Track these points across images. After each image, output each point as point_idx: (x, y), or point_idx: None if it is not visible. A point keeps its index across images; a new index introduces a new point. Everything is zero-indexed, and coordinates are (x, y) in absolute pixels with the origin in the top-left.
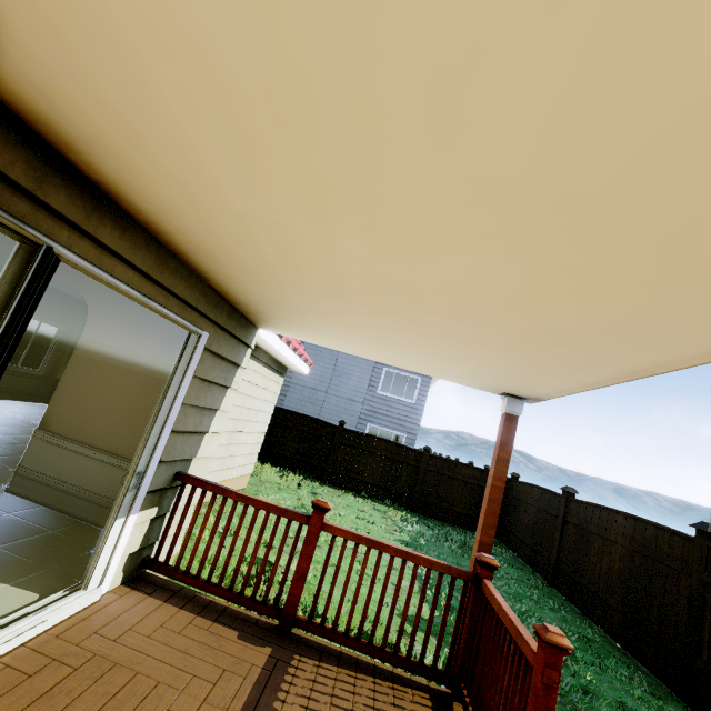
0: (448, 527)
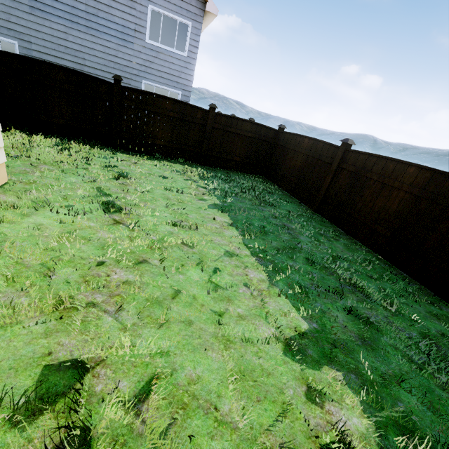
0: (235, 176)
